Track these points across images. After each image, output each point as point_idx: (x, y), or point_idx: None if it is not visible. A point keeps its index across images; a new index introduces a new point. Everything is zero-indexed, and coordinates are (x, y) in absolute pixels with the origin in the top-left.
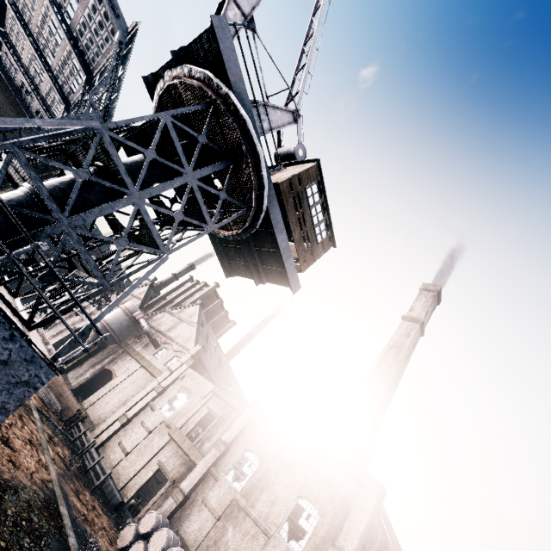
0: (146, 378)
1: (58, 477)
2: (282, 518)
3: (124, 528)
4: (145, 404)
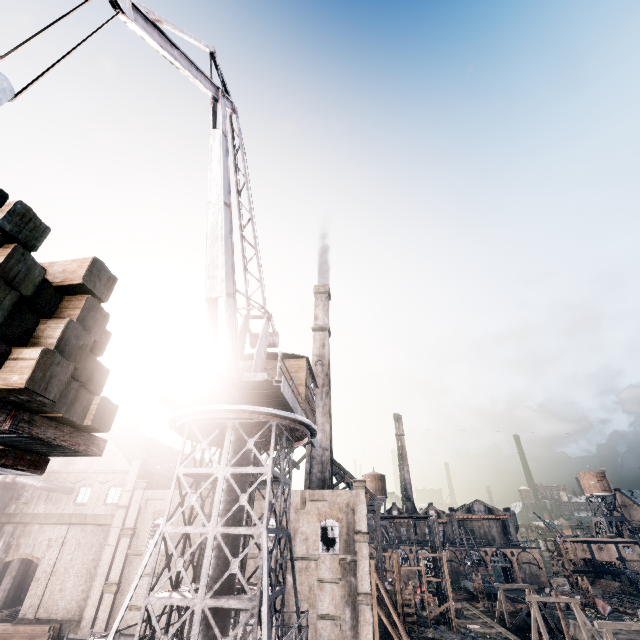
0: (93, 532)
1: None
2: (318, 543)
3: None
4: (125, 557)
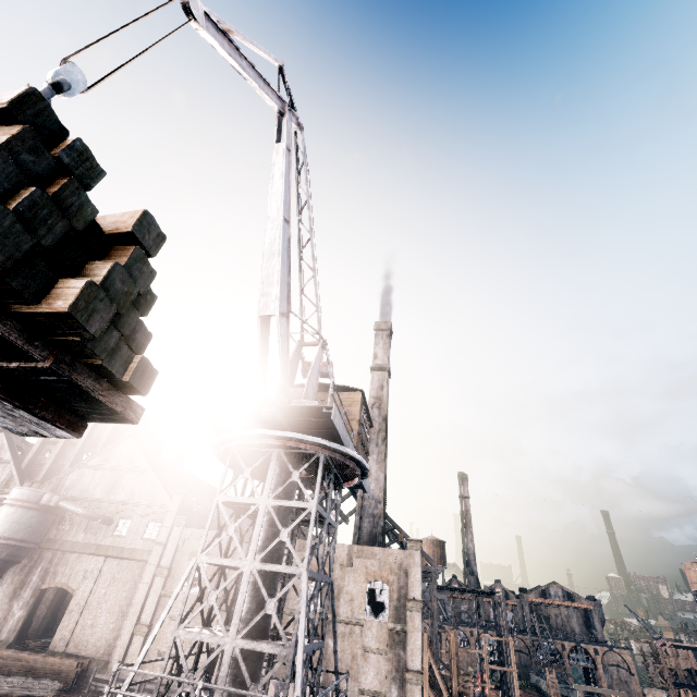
0: (128, 568)
1: None
2: (364, 606)
3: None
4: (158, 597)
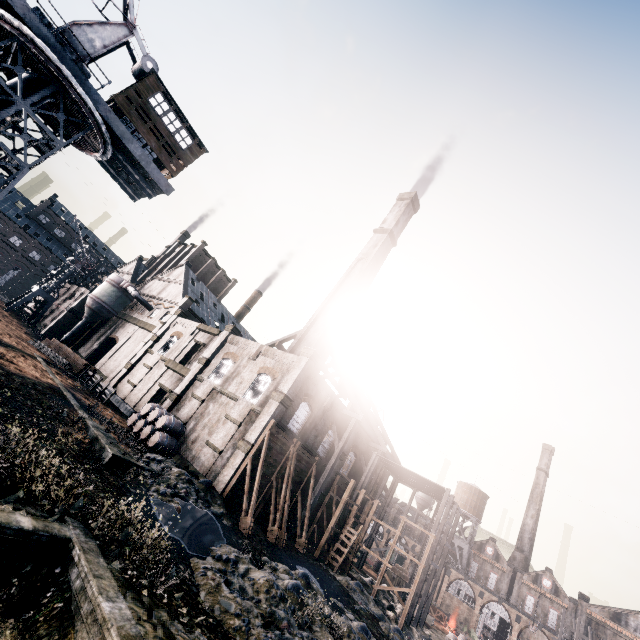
0: (145, 335)
1: (65, 386)
2: (246, 389)
3: (131, 416)
4: (145, 351)
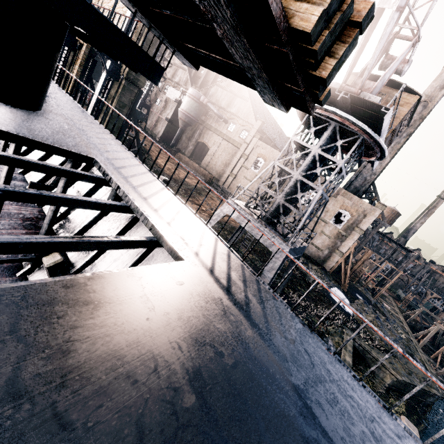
0: (231, 148)
1: None
2: (332, 217)
3: None
4: (241, 166)
